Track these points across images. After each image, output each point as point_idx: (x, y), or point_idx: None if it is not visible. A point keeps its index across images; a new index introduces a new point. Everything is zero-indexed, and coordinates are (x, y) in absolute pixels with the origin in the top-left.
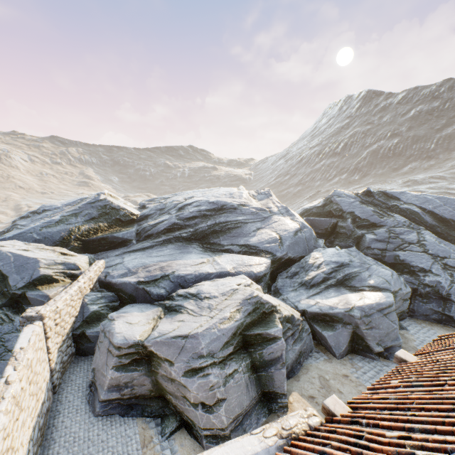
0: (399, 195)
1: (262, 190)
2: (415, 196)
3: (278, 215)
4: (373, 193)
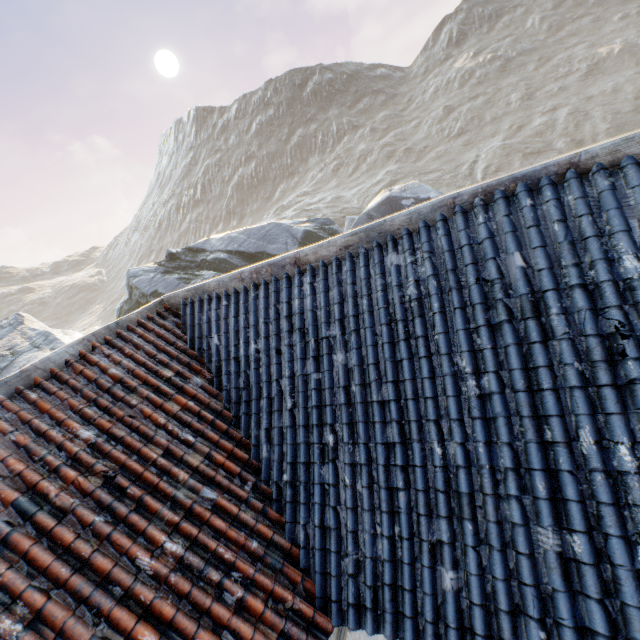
0: (204, 246)
1: (5, 320)
2: (220, 239)
3: (27, 353)
4: (178, 253)
